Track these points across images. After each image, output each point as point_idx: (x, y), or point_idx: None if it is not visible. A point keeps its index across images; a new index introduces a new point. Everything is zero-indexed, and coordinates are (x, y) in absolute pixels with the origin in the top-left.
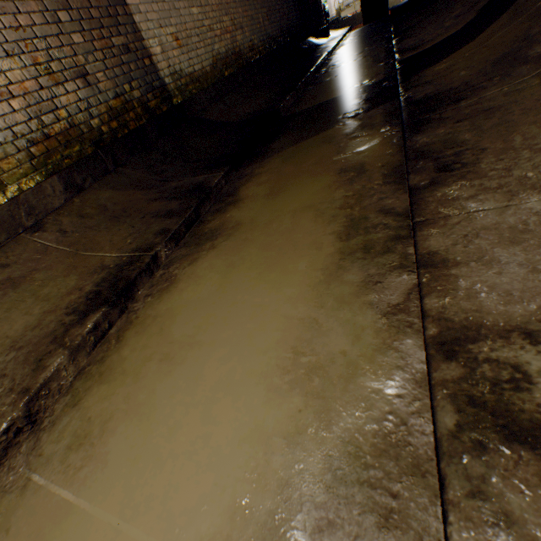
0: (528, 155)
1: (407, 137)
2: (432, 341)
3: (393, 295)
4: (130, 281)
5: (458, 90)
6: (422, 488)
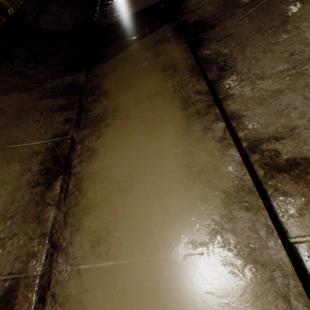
0: (255, 63)
1: (195, 49)
2: (246, 148)
3: (218, 133)
4: (67, 157)
5: (211, 19)
6: (254, 196)
